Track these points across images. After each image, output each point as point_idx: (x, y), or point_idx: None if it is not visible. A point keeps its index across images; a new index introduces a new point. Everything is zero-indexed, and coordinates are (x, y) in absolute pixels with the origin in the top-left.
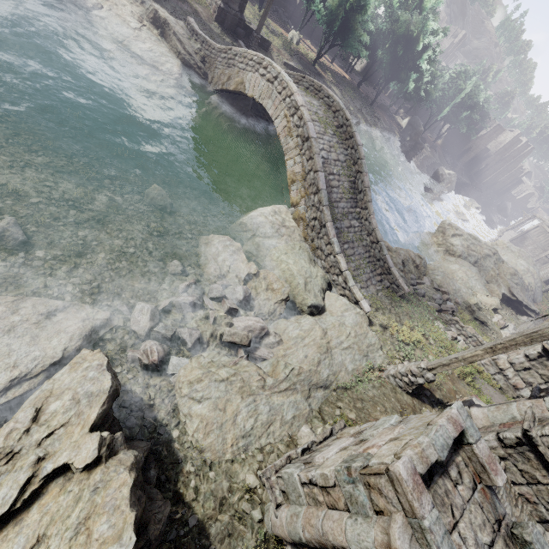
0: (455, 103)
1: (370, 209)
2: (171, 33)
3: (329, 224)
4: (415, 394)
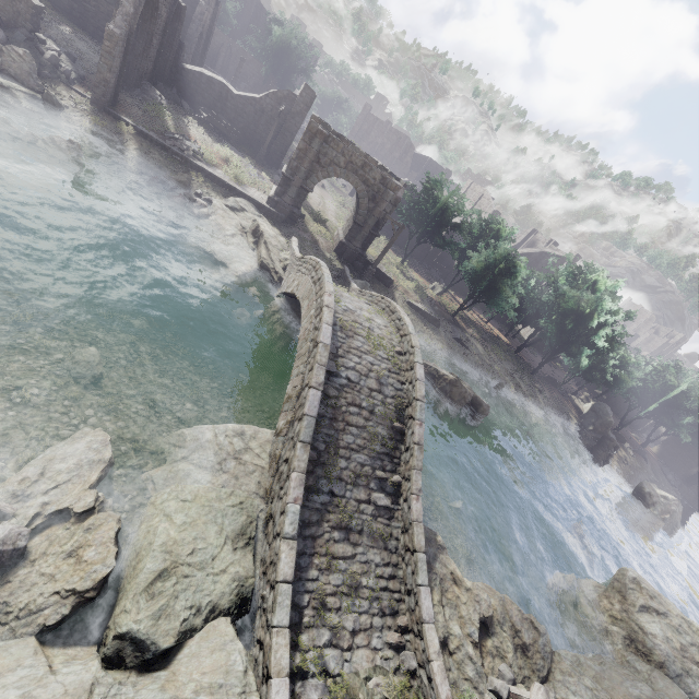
0: (665, 400)
1: (413, 482)
2: (263, 241)
3: (296, 475)
4: None
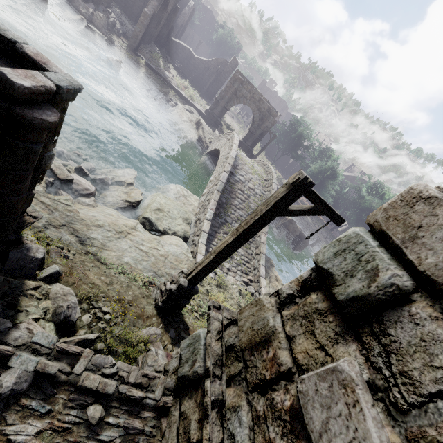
0: None
1: (264, 228)
2: (201, 127)
3: (213, 201)
4: (167, 319)
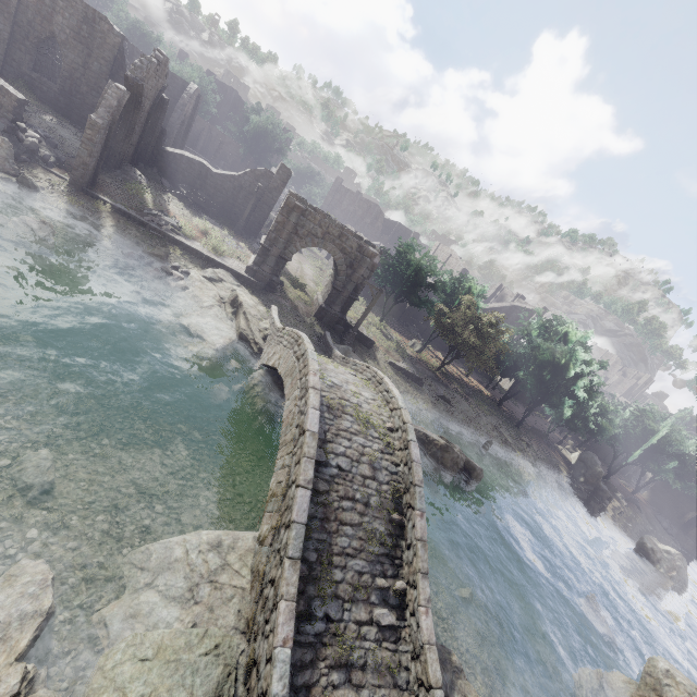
0: (648, 445)
1: (420, 590)
2: (242, 312)
3: (285, 605)
4: None
